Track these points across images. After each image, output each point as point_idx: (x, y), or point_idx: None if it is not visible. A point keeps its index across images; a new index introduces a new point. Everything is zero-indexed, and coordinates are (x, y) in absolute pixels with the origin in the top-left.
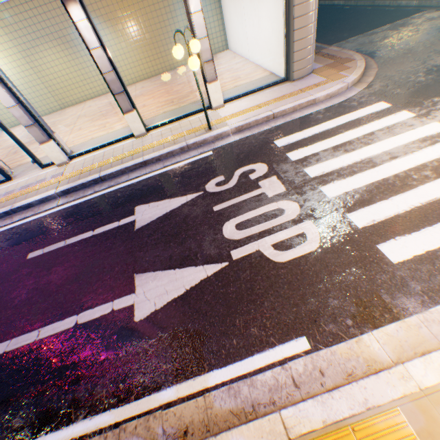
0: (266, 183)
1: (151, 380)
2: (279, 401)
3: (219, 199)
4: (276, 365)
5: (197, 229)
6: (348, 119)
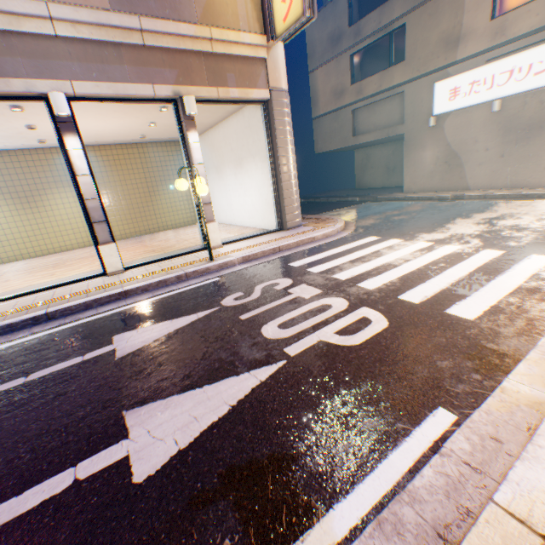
0: (297, 289)
1: None
2: (473, 504)
3: (245, 309)
4: (430, 455)
5: (225, 339)
6: (350, 246)
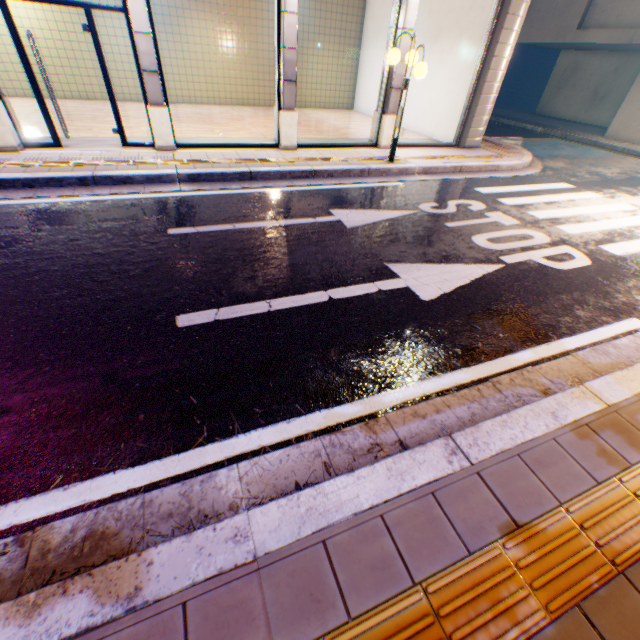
0: (493, 215)
1: (494, 346)
2: None
3: (446, 219)
4: (625, 335)
5: (440, 238)
6: (540, 188)
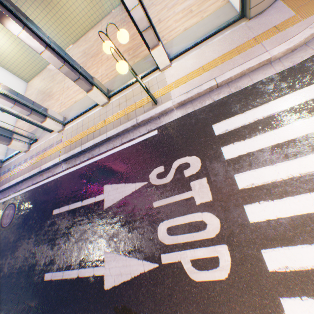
0: (196, 185)
1: None
2: None
3: (158, 195)
4: None
5: (141, 223)
6: (305, 96)
